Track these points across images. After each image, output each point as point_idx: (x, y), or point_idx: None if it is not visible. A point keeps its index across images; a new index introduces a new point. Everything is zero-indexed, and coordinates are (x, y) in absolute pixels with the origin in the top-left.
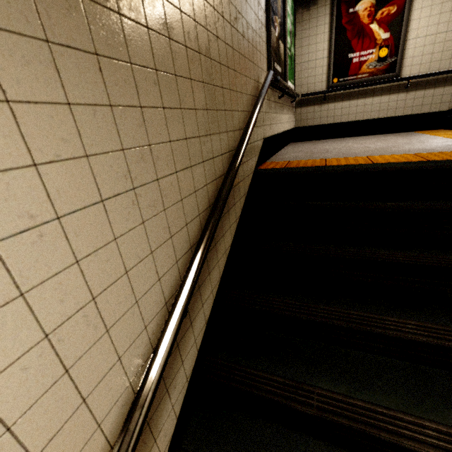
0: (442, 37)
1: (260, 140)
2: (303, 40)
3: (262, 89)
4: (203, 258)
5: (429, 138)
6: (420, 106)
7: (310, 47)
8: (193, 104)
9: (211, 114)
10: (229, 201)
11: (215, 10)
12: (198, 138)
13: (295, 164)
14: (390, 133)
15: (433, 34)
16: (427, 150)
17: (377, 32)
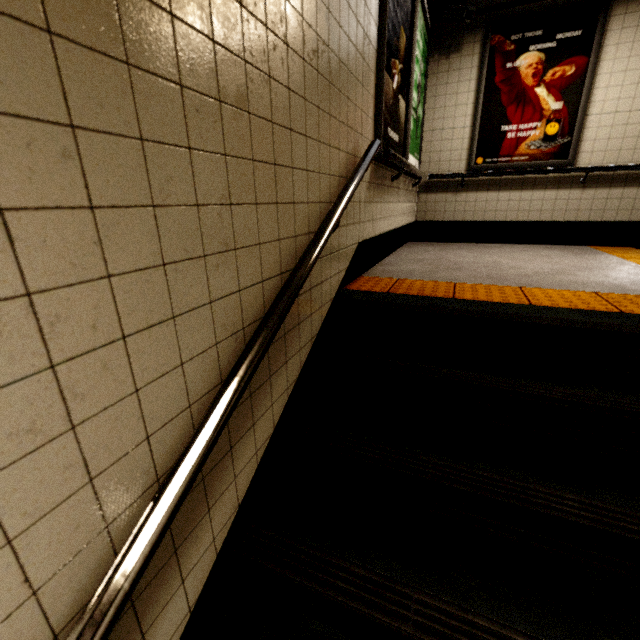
0: (639, 117)
1: (351, 245)
2: (437, 99)
3: (357, 168)
4: (161, 526)
5: (616, 263)
6: (601, 211)
7: (446, 110)
8: (194, 196)
9: (242, 212)
10: (275, 359)
11: (268, 29)
12: (202, 258)
13: (406, 288)
14: (555, 245)
15: (627, 112)
16: (616, 287)
17: (545, 99)
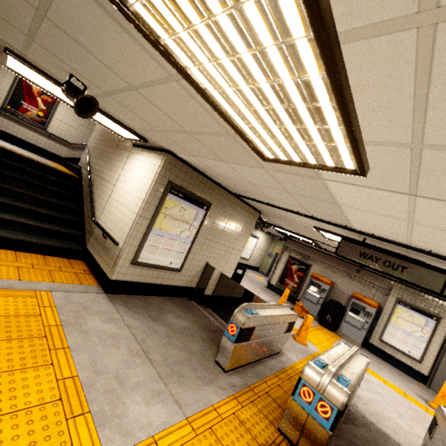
0: (67, 127)
1: None
2: None
3: None
4: None
5: (47, 161)
6: (53, 149)
7: None
8: None
9: None
10: None
11: None
12: None
13: None
14: (35, 154)
15: (64, 123)
16: (39, 160)
17: (40, 103)
